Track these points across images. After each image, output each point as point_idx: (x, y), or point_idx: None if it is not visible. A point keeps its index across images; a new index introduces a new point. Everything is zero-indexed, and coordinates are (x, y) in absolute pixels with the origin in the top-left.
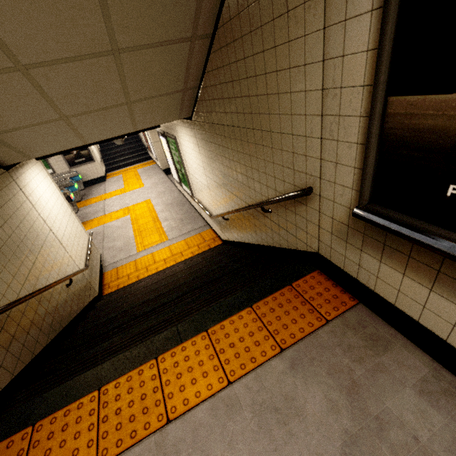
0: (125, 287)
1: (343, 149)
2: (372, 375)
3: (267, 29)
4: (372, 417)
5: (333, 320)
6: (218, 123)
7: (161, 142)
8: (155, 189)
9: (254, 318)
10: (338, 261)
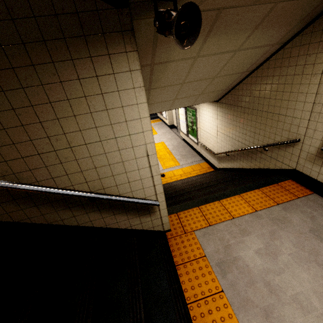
0: (164, 184)
1: (319, 125)
2: (321, 215)
3: (289, 77)
4: (321, 225)
5: (301, 197)
6: (241, 106)
7: (178, 109)
8: (165, 136)
9: (261, 193)
10: (307, 172)
